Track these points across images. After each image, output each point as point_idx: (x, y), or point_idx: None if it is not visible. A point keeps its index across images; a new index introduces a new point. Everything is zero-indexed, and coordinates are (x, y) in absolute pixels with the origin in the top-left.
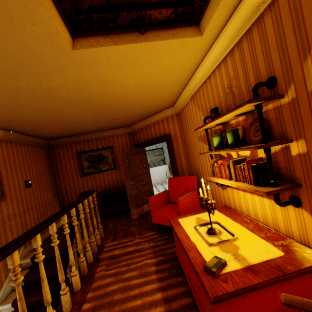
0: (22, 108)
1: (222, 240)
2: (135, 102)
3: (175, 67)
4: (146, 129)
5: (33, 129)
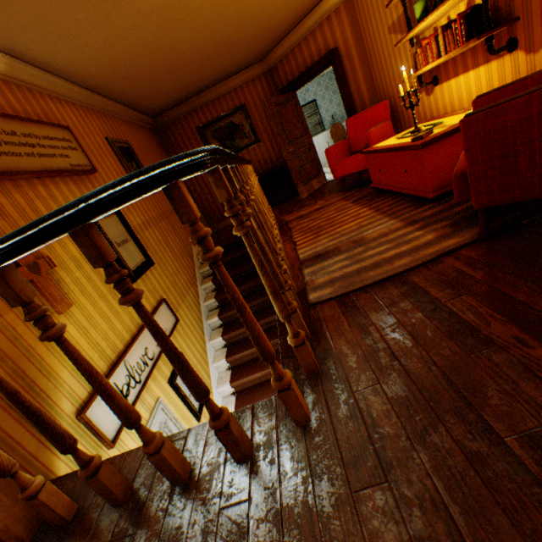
0: (145, 49)
1: (428, 128)
2: None
3: None
4: (293, 55)
5: (143, 96)
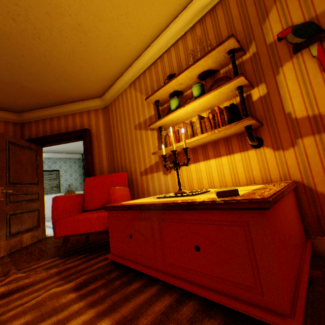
0: None
1: (203, 191)
2: (56, 57)
3: (133, 24)
4: (52, 121)
5: None
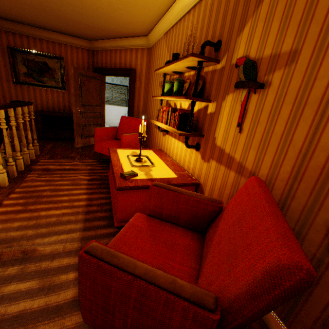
0: None
1: (143, 165)
2: (100, 7)
3: None
4: (111, 53)
5: None
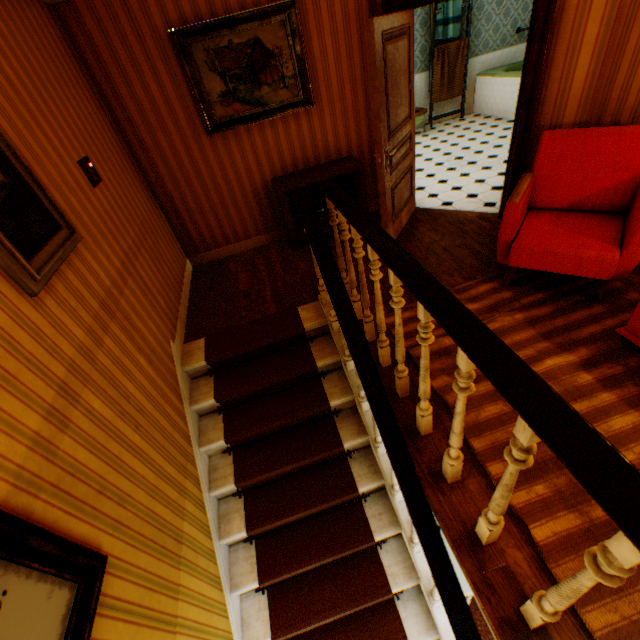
0: None
1: None
2: None
3: None
4: None
5: None
